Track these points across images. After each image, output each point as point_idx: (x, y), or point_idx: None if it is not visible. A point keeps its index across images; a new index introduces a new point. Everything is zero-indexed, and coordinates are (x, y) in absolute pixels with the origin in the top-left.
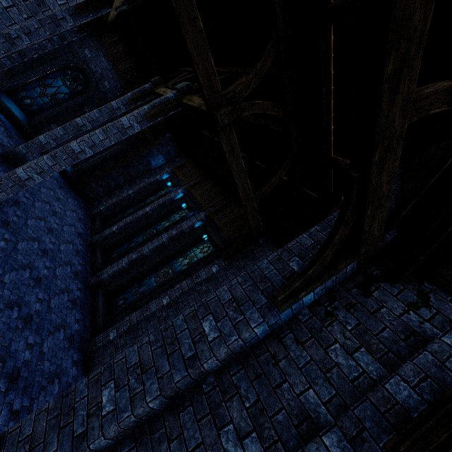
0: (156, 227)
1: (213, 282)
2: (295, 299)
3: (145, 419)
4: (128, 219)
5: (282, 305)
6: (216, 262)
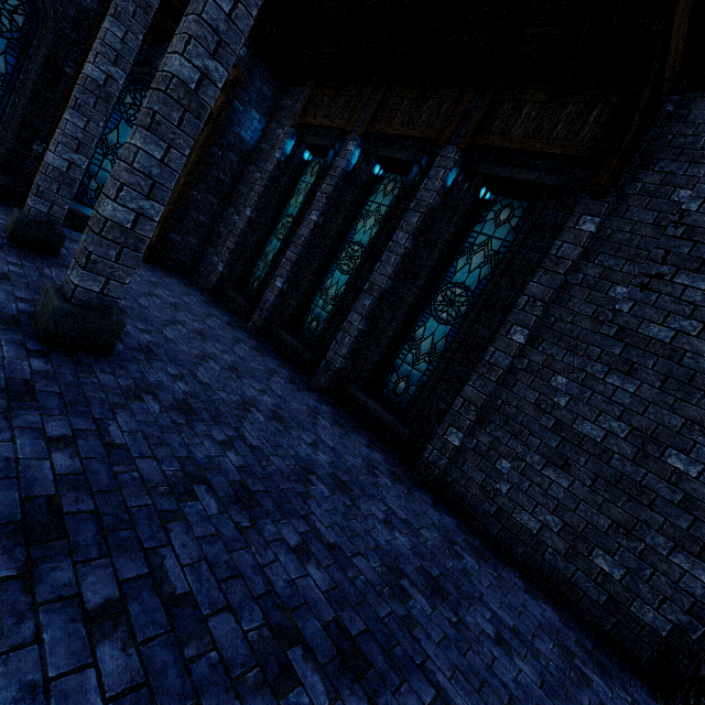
0: (353, 240)
1: (606, 250)
2: None
3: None
4: (291, 254)
5: None
6: (580, 212)
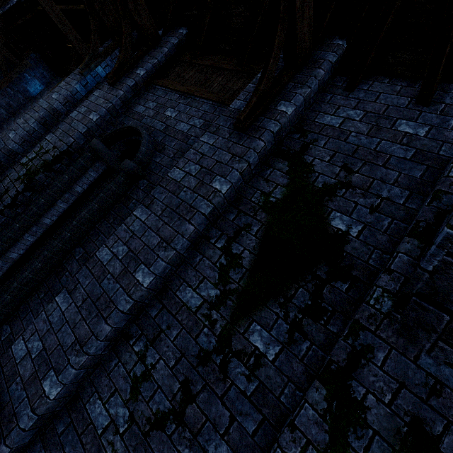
0: None
1: None
2: (89, 67)
3: (34, 137)
4: None
5: (83, 71)
6: None
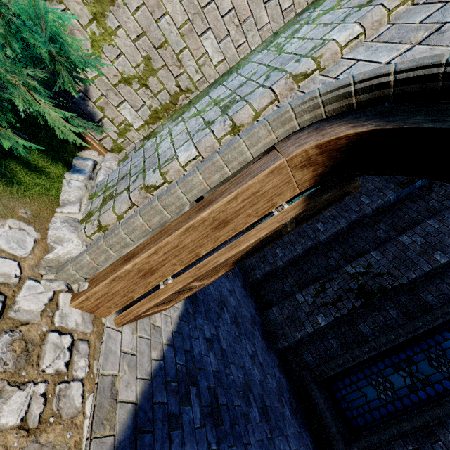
0: None
1: None
2: (412, 182)
3: (338, 233)
4: None
5: (404, 186)
6: None
